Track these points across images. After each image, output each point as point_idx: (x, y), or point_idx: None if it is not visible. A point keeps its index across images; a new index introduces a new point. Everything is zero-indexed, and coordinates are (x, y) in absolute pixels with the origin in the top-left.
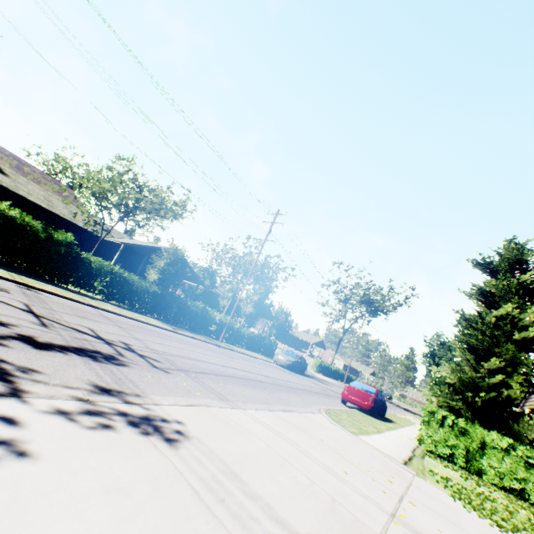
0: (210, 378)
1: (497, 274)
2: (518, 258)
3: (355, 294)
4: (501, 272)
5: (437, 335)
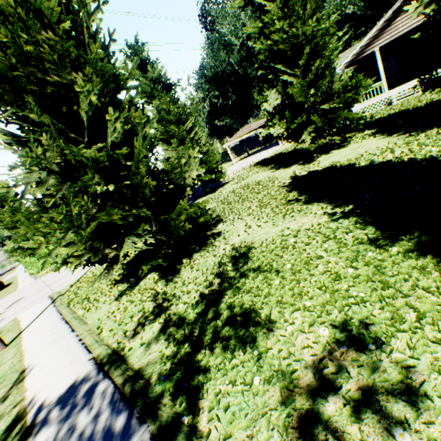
0: None
1: None
2: None
3: None
4: None
5: None
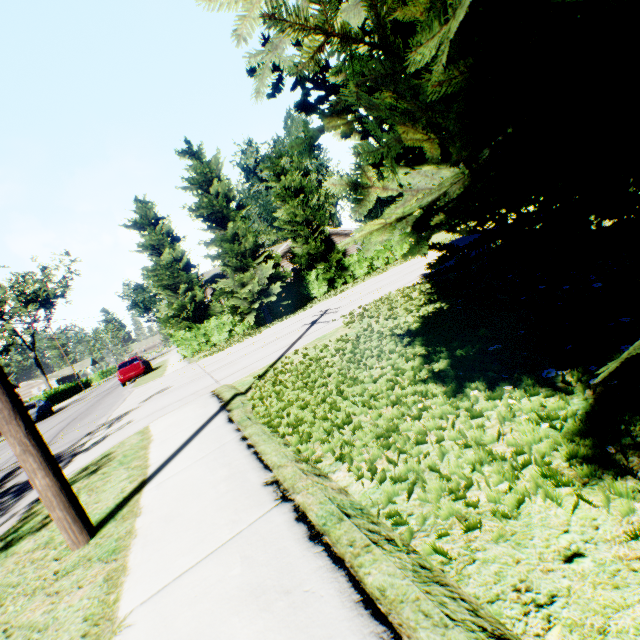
0: (67, 431)
1: (146, 228)
2: (150, 212)
3: (7, 300)
4: (148, 227)
5: (127, 285)
